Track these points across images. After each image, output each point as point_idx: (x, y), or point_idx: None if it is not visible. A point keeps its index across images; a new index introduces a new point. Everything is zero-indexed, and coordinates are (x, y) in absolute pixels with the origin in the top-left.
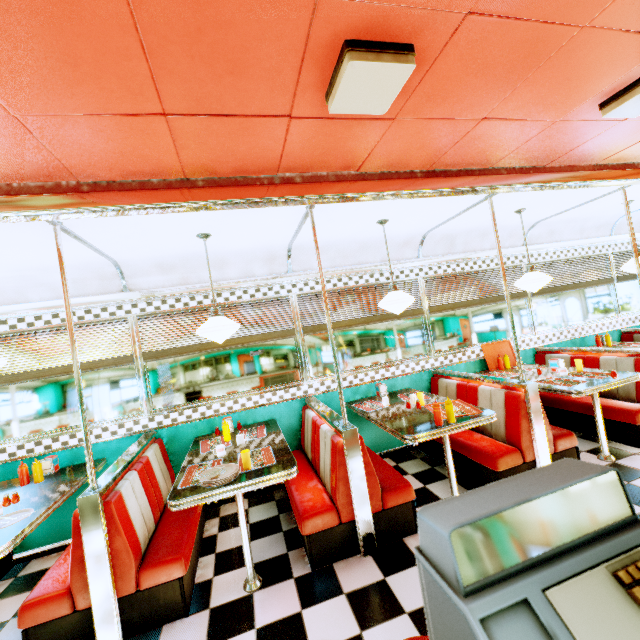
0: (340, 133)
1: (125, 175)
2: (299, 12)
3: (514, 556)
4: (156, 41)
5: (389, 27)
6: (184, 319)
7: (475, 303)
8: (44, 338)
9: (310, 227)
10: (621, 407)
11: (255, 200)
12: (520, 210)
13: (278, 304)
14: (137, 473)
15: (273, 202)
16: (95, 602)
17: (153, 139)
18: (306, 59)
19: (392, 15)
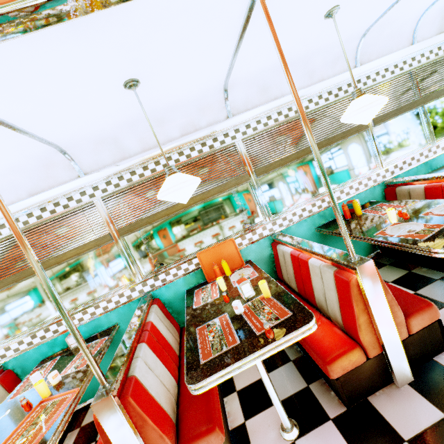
0: None
1: None
2: None
3: None
4: None
5: None
6: None
7: (179, 208)
8: None
9: None
10: (317, 345)
11: None
12: (126, 84)
13: None
14: None
15: None
16: None
17: None
18: None
19: None
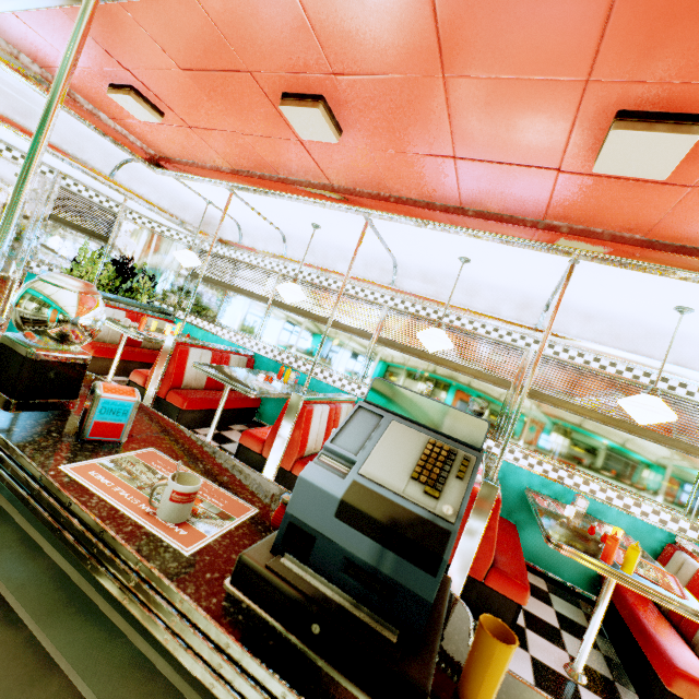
0: (617, 192)
1: (419, 196)
2: (570, 91)
3: (397, 409)
4: (457, 111)
5: (671, 100)
6: (420, 325)
7: None
8: (331, 297)
9: (576, 285)
10: None
11: (509, 238)
12: None
13: (508, 351)
14: (329, 408)
15: (526, 244)
16: (270, 457)
17: (443, 173)
18: (576, 125)
19: (674, 90)
